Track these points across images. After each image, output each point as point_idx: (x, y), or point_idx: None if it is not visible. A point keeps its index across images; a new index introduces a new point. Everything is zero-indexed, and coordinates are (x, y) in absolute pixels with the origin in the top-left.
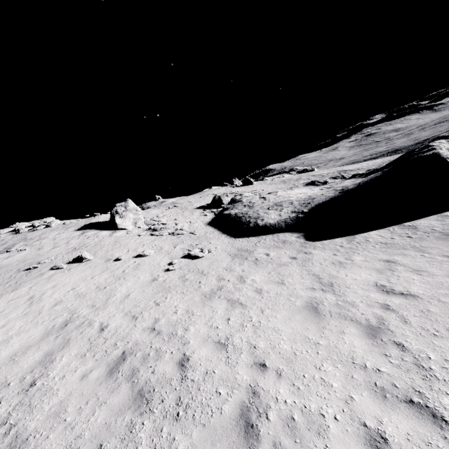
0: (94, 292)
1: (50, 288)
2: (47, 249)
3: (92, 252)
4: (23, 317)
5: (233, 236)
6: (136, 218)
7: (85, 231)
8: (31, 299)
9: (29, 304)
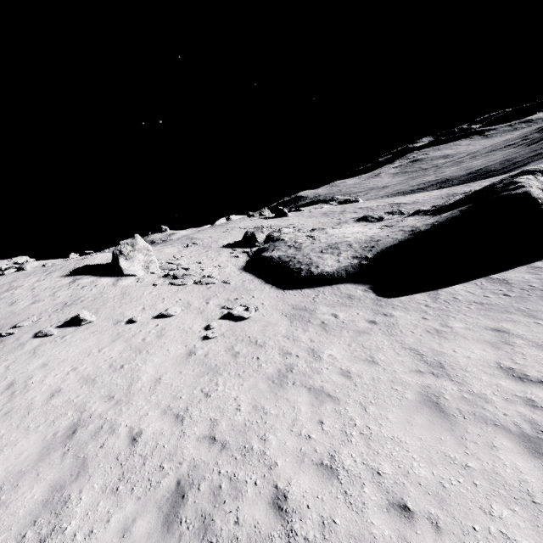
0: (107, 375)
1: (39, 368)
2: (24, 304)
3: (92, 309)
4: (3, 419)
5: (281, 287)
6: (148, 260)
7: (77, 277)
8: (12, 386)
9: (10, 395)
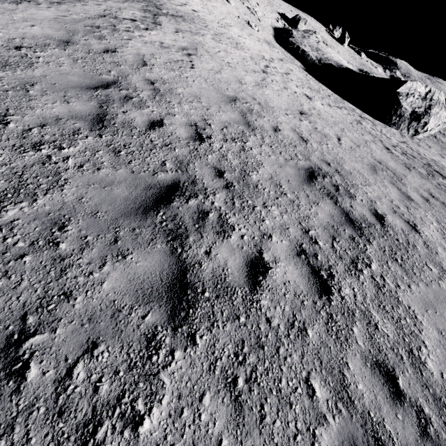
0: None
1: None
2: None
3: None
4: None
5: (276, 42)
6: None
7: None
8: None
9: None
